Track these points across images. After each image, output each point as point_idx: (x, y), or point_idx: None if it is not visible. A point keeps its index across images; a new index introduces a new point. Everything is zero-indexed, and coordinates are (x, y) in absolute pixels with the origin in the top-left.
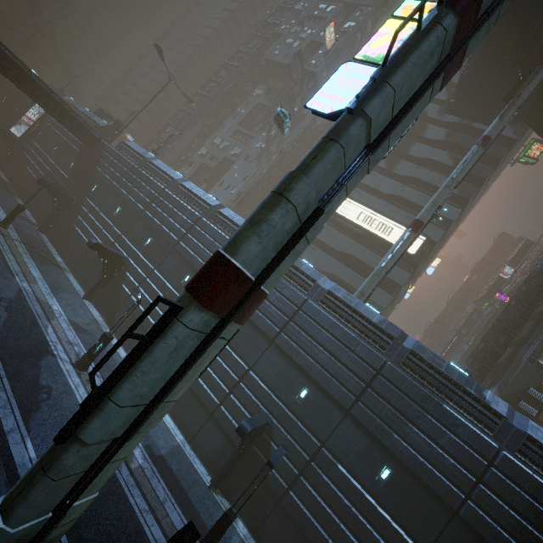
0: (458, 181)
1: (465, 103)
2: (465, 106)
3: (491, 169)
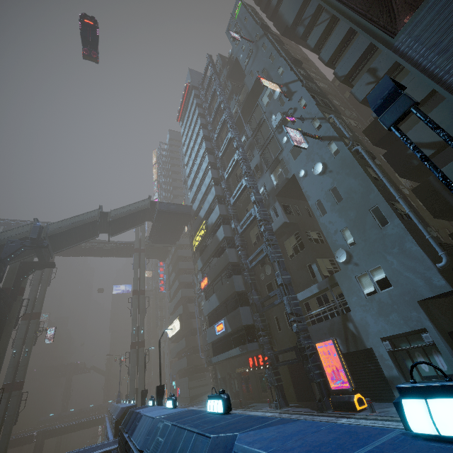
0: (134, 313)
1: (160, 258)
2: (160, 258)
3: (178, 263)
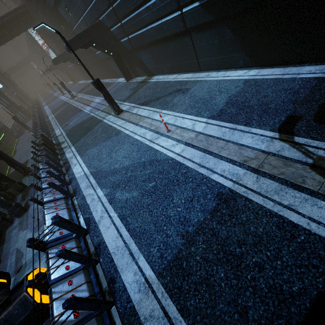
0: None
1: None
2: None
3: None
